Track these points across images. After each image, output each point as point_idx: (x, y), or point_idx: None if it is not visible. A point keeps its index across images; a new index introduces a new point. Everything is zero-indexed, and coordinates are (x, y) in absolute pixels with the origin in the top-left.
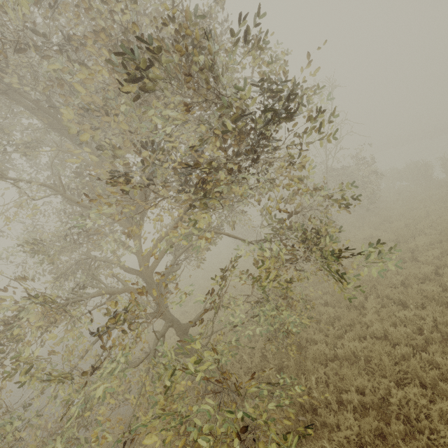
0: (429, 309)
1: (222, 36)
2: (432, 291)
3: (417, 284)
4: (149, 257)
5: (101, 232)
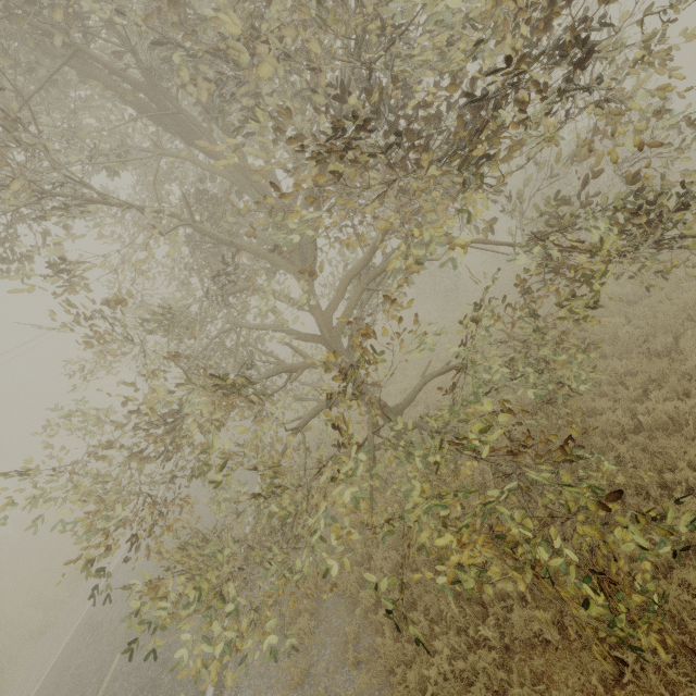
0: None
1: None
2: None
3: None
4: (332, 312)
5: (256, 281)
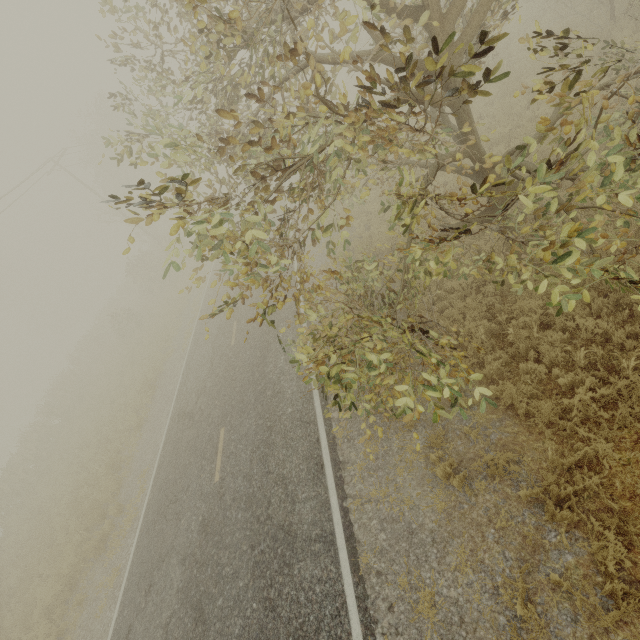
0: None
1: None
2: None
3: None
4: (459, 11)
5: None
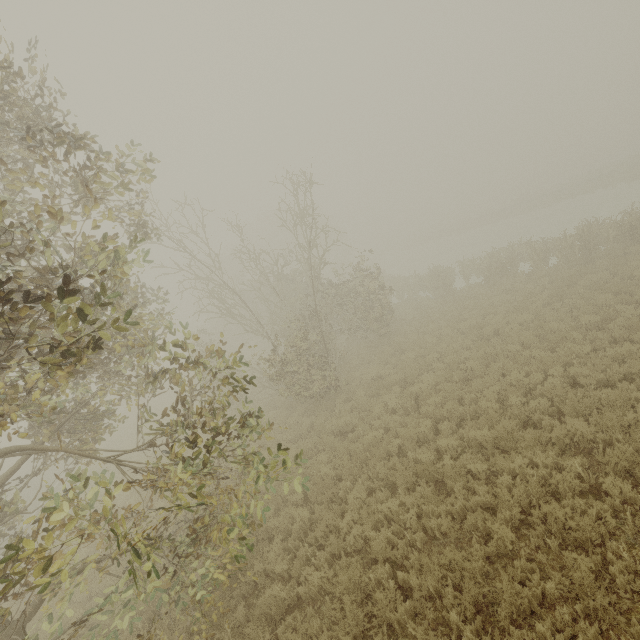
0: (419, 490)
1: (48, 117)
2: (426, 460)
3: (416, 448)
4: None
5: None
